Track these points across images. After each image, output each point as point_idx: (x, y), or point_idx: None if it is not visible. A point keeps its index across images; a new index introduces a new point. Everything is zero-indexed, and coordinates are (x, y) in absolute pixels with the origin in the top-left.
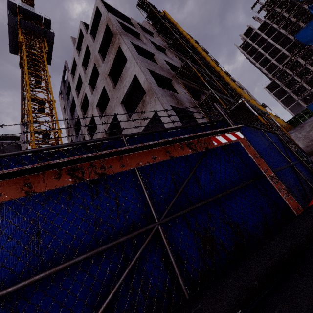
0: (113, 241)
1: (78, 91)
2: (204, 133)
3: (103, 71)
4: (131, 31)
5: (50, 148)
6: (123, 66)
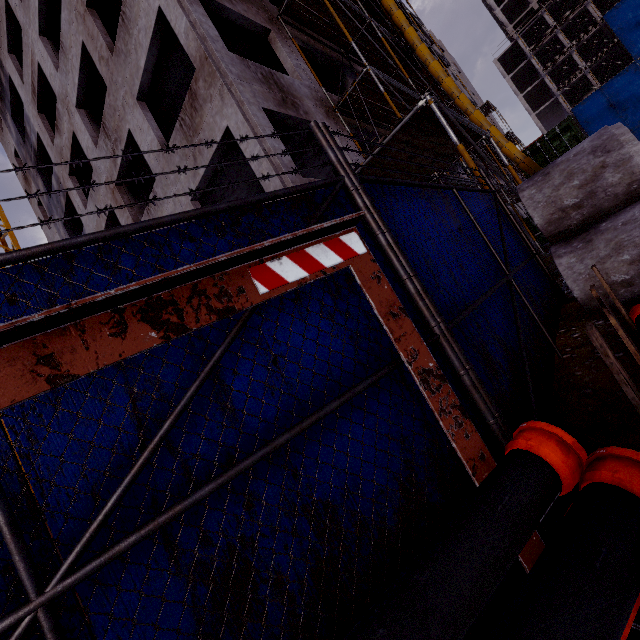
0: None
1: (17, 56)
2: (208, 263)
3: None
4: None
5: None
6: None
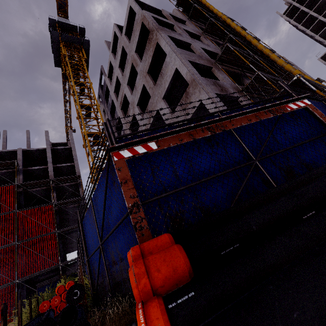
0: (233, 168)
1: (116, 93)
2: (281, 102)
3: (142, 69)
4: (165, 24)
5: (180, 122)
6: (160, 61)
